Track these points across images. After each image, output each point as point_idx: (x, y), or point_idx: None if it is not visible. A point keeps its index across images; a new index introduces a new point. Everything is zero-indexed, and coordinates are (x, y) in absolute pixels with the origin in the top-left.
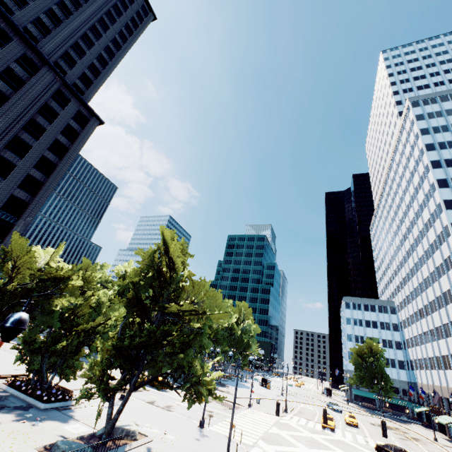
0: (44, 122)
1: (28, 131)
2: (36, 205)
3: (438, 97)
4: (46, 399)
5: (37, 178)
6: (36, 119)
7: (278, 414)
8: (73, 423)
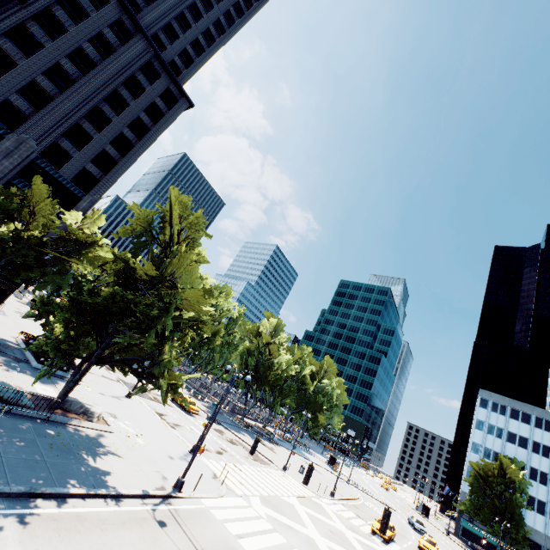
0: (129, 96)
1: (110, 104)
2: (106, 184)
3: None
4: (43, 361)
5: (112, 155)
6: (120, 92)
7: (252, 453)
8: (49, 387)
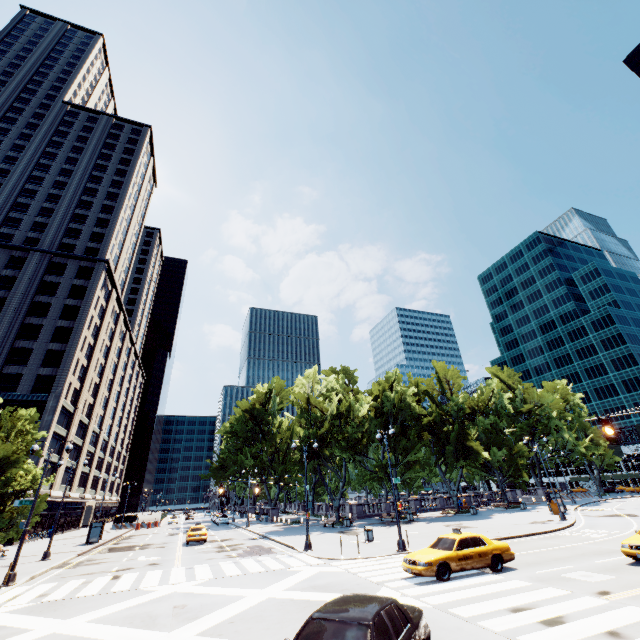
0: (48, 298)
1: (36, 315)
2: (63, 374)
3: None
4: None
5: (58, 349)
6: (39, 301)
7: None
8: None
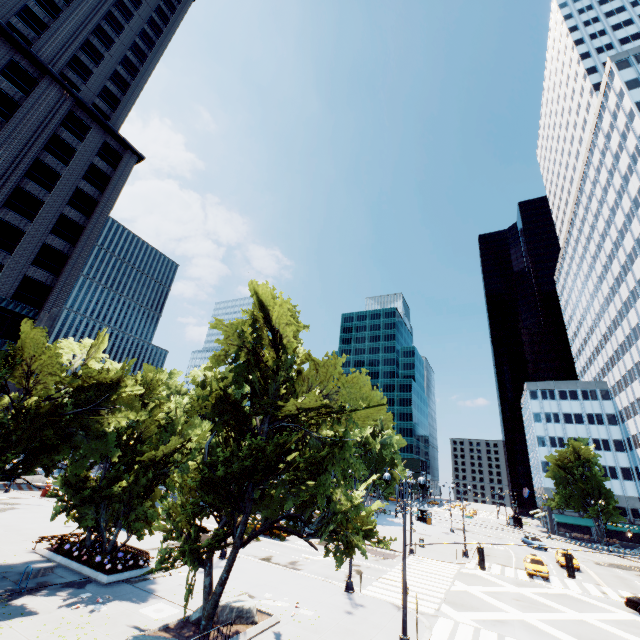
0: (57, 164)
1: (35, 179)
2: (62, 289)
3: None
4: (109, 568)
5: (58, 248)
6: (43, 160)
7: (484, 567)
8: (154, 602)
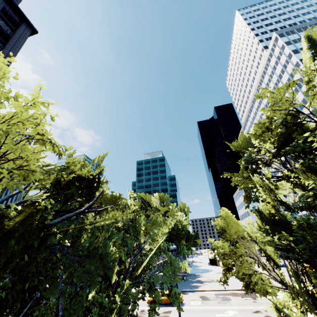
0: None
1: None
2: None
3: (295, 29)
4: None
5: None
6: None
7: None
8: None
